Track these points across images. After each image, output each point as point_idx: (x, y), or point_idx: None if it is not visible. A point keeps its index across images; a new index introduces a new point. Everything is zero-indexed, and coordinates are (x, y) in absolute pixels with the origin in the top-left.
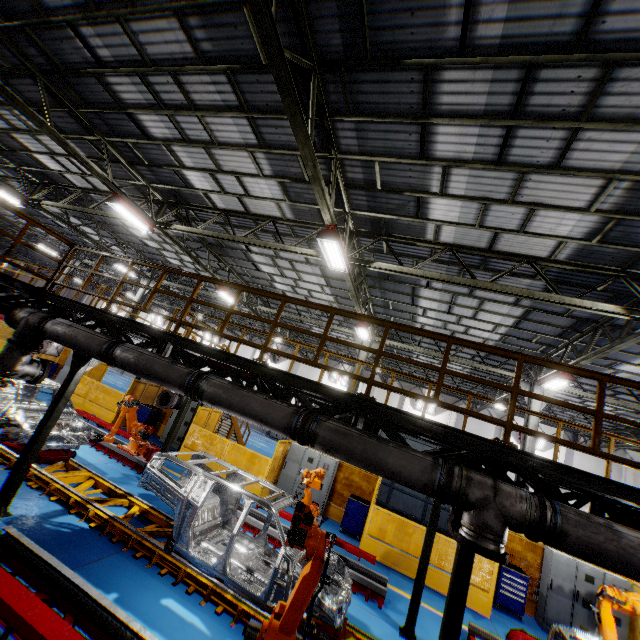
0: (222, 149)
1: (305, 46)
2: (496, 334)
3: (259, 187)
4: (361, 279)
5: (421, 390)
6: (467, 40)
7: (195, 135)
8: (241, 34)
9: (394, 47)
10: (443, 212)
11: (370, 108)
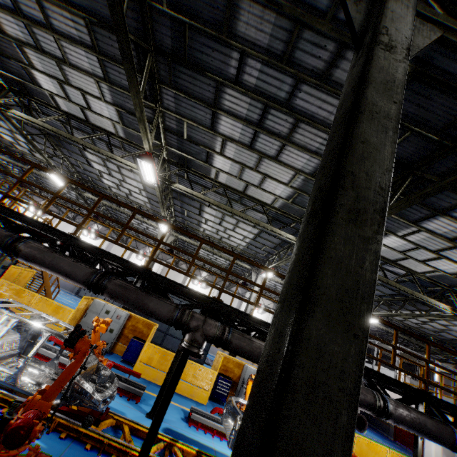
0: (72, 69)
1: (147, 34)
2: (244, 242)
3: (100, 107)
4: (168, 191)
5: (200, 272)
6: (239, 78)
7: (49, 49)
8: (101, 2)
9: (202, 62)
10: (221, 164)
11: (185, 89)
